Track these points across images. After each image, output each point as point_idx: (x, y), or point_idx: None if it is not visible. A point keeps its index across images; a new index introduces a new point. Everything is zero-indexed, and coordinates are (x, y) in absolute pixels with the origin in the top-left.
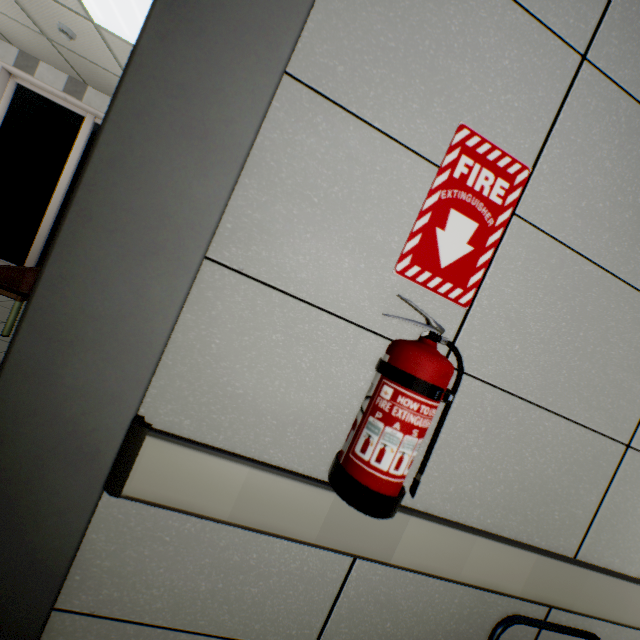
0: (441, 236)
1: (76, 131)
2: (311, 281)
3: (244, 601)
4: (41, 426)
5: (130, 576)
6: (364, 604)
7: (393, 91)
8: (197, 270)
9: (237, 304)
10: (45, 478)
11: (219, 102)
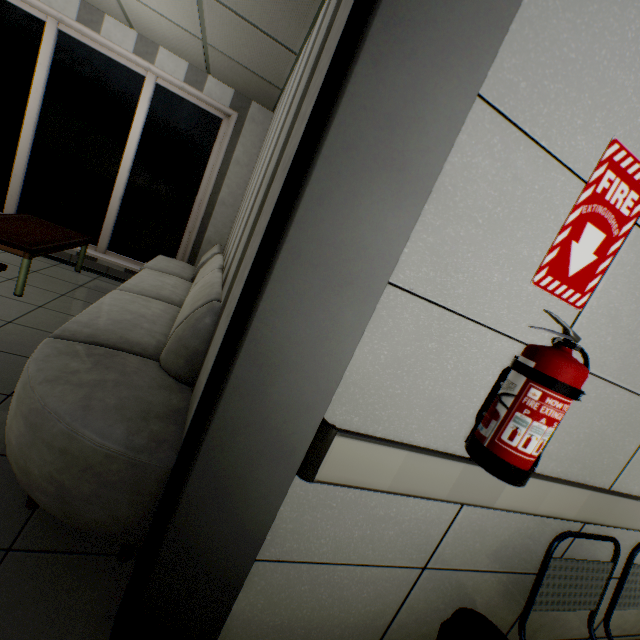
0: (574, 248)
1: (37, 41)
2: (465, 296)
3: (383, 540)
4: (252, 434)
5: (306, 533)
6: (463, 533)
7: (563, 107)
8: (381, 295)
9: (404, 320)
10: (254, 473)
11: (418, 131)
